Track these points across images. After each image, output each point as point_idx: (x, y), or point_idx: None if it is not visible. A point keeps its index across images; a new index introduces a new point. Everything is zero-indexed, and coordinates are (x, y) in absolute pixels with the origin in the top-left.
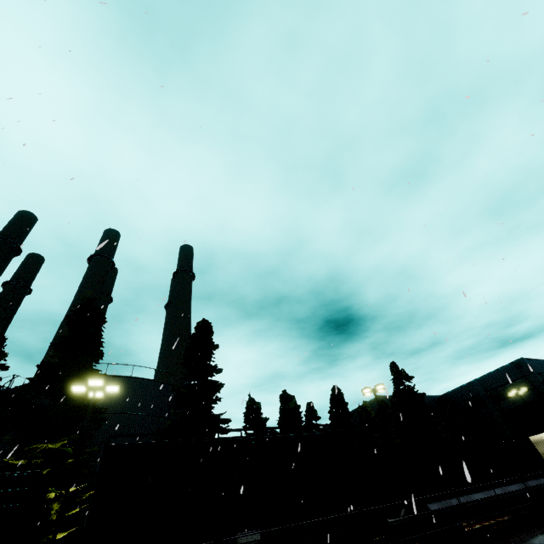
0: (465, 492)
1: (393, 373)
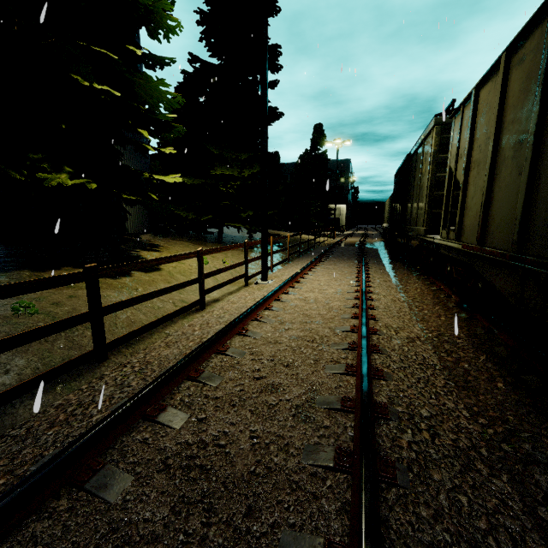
0: None
1: (315, 134)
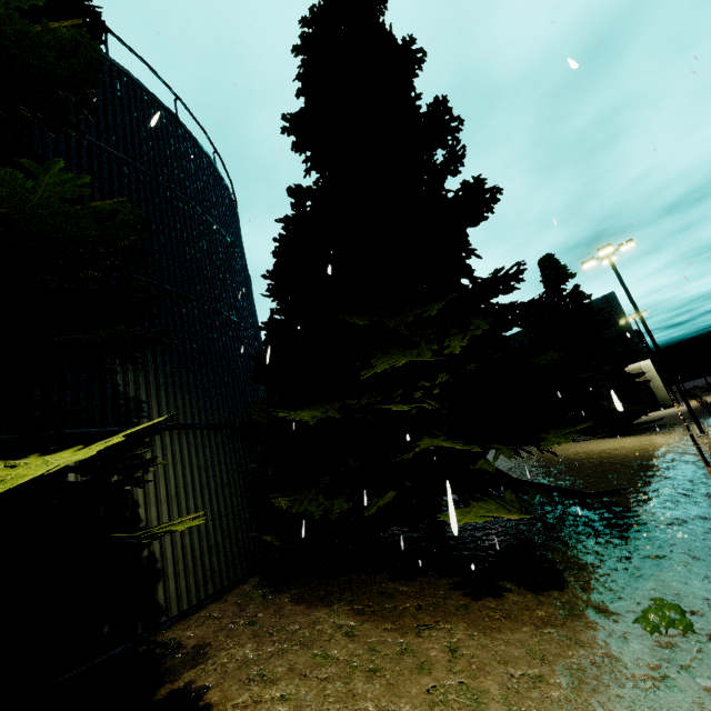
0: None
1: (545, 271)
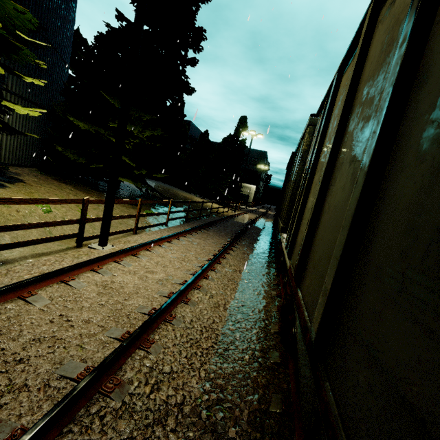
0: None
1: (240, 123)
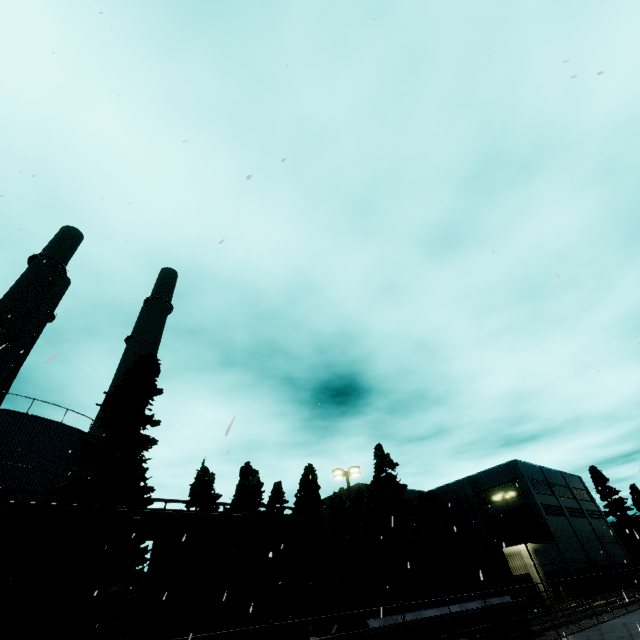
0: (417, 607)
1: (376, 457)
